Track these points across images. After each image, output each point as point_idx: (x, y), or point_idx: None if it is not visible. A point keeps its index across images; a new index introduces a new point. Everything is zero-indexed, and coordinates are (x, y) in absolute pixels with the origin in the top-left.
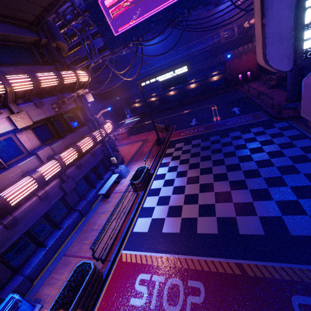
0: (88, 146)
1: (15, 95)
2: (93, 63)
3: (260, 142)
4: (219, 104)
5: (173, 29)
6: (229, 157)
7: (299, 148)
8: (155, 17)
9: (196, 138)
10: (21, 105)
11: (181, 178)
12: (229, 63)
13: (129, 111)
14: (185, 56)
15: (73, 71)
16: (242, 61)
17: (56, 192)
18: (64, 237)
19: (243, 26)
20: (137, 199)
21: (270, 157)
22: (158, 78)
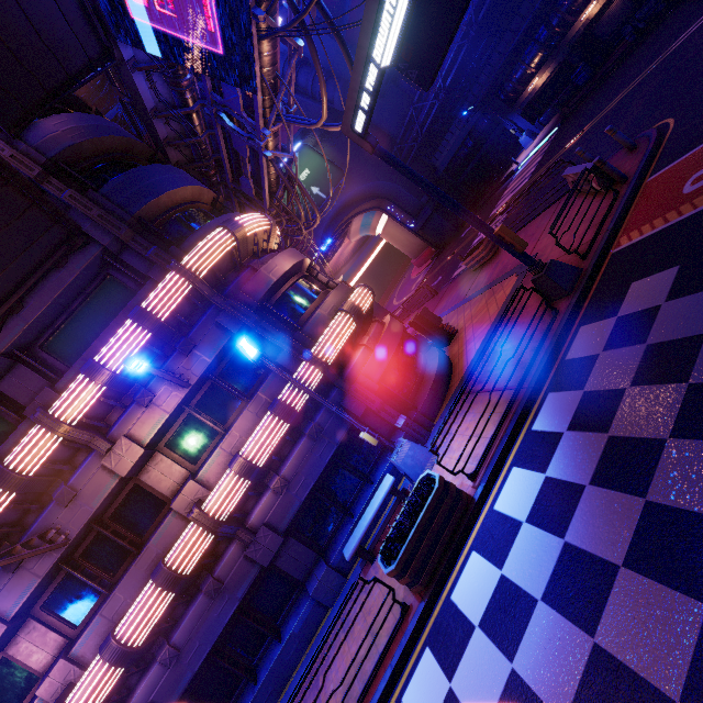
0: (271, 441)
1: (89, 422)
2: (268, 154)
3: None
4: None
5: None
6: None
7: None
8: None
9: None
10: (117, 425)
11: (560, 619)
12: None
13: (523, 120)
14: None
15: (173, 270)
16: None
17: (240, 569)
18: (289, 662)
19: None
20: (396, 645)
21: None
22: (376, 59)
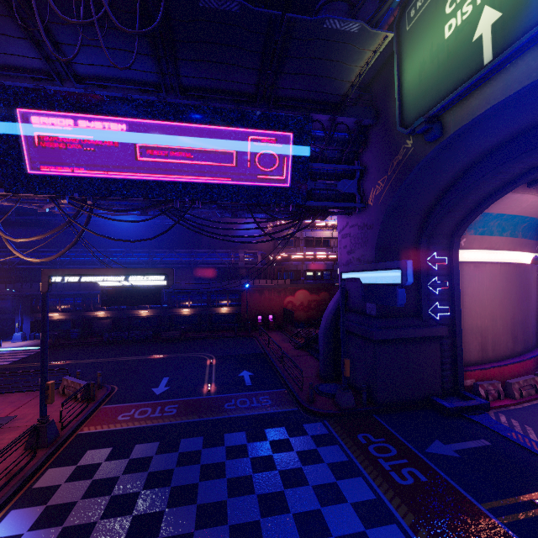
0: None
1: None
2: None
3: (281, 473)
4: (222, 355)
5: (161, 214)
6: (209, 525)
7: (351, 508)
8: (132, 184)
9: (148, 437)
10: None
11: None
12: (247, 295)
13: (29, 325)
14: (186, 264)
15: None
16: (264, 299)
17: None
18: None
19: (268, 257)
20: None
21: (302, 535)
22: (99, 279)
